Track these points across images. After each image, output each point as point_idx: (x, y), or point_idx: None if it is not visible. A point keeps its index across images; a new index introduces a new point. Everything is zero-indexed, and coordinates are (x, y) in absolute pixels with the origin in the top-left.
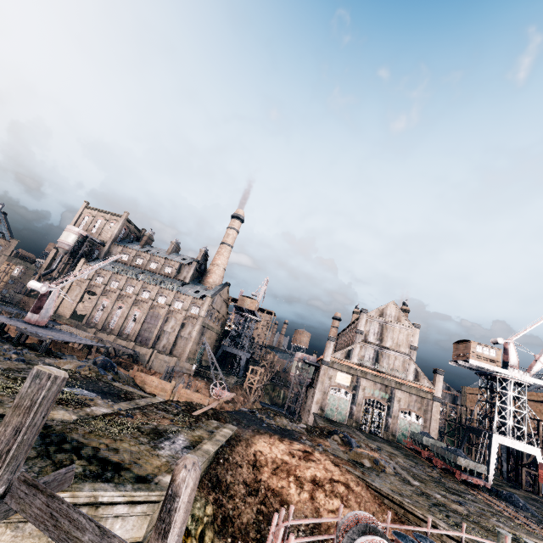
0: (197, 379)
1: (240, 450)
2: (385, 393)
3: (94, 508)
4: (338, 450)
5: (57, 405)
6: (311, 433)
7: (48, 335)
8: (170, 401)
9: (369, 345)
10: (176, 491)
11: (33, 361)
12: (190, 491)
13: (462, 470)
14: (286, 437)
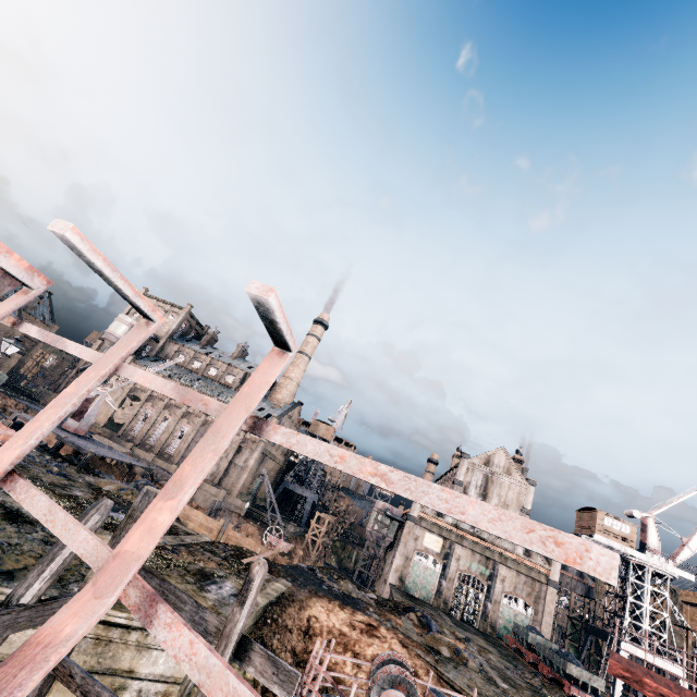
0: (248, 522)
1: (292, 611)
2: (485, 567)
3: (144, 636)
4: (412, 631)
5: (103, 529)
6: (382, 606)
7: (90, 448)
8: (217, 543)
9: None
10: (252, 578)
11: (74, 476)
12: (260, 580)
13: (573, 682)
14: (349, 604)
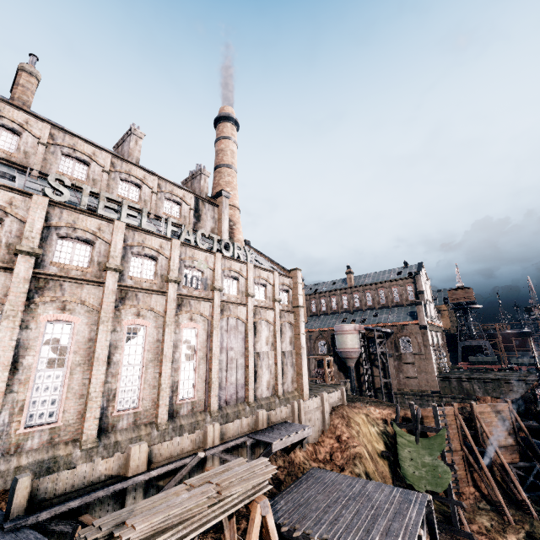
0: (359, 408)
1: None
2: (436, 337)
3: None
4: None
5: None
6: None
7: None
8: None
9: (428, 303)
10: None
11: None
12: None
13: None
14: None
